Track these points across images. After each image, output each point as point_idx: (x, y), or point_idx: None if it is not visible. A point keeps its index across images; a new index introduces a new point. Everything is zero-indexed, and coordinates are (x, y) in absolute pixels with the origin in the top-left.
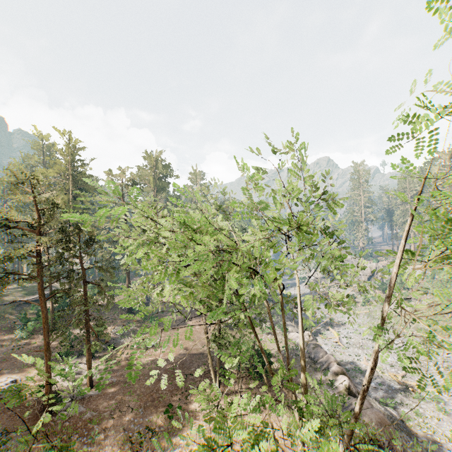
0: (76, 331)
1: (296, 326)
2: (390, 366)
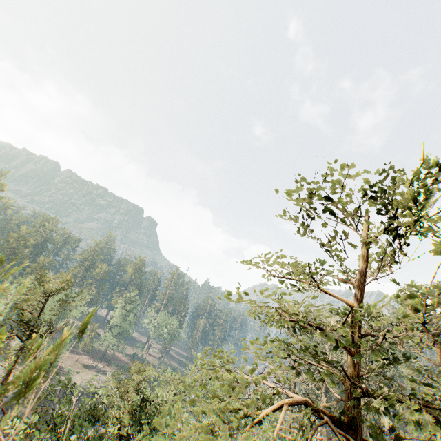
0: None
1: None
2: None
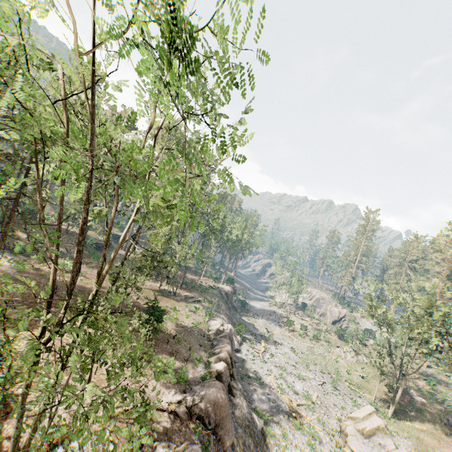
0: (20, 233)
1: (229, 323)
2: (295, 393)
